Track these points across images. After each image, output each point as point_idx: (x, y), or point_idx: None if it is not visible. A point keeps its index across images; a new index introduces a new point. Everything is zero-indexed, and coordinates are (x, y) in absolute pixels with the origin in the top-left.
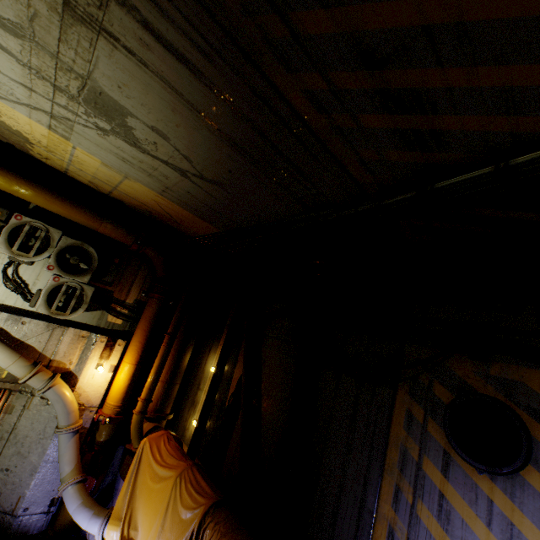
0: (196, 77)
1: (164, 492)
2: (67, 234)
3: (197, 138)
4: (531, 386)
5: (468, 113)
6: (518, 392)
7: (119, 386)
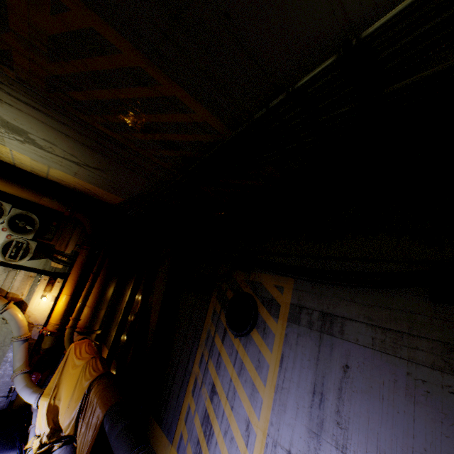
0: (47, 116)
1: (77, 374)
2: (18, 207)
3: (70, 145)
4: (263, 284)
5: (173, 133)
6: (258, 288)
7: (58, 311)
